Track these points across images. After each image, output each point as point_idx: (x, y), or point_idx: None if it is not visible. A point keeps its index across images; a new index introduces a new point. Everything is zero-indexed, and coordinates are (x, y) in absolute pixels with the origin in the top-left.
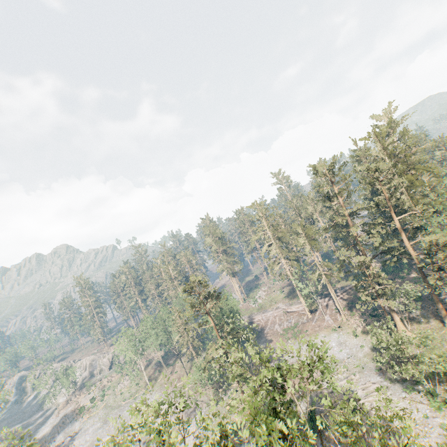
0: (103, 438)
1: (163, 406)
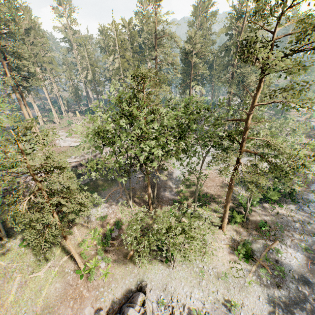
0: None
1: None
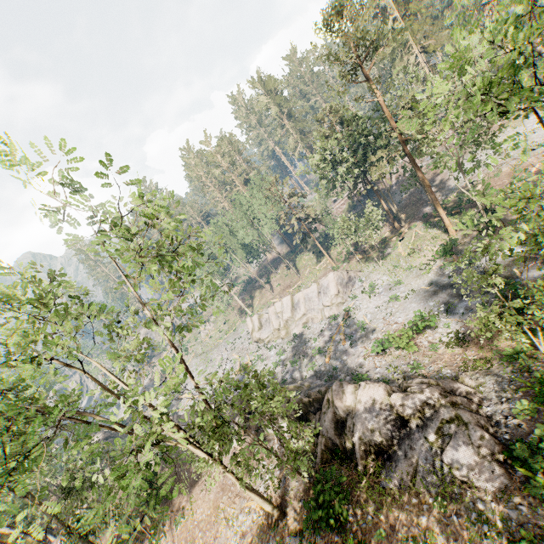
0: (220, 370)
1: (300, 294)
